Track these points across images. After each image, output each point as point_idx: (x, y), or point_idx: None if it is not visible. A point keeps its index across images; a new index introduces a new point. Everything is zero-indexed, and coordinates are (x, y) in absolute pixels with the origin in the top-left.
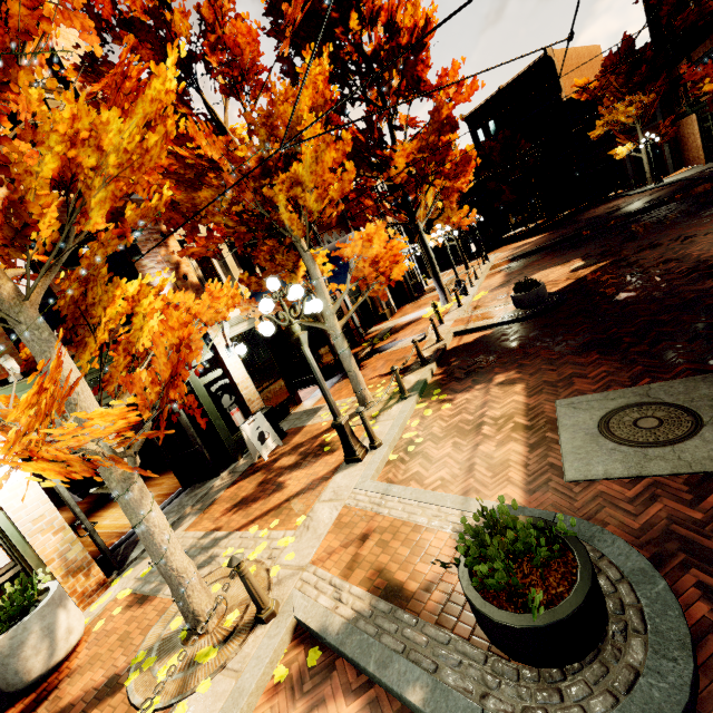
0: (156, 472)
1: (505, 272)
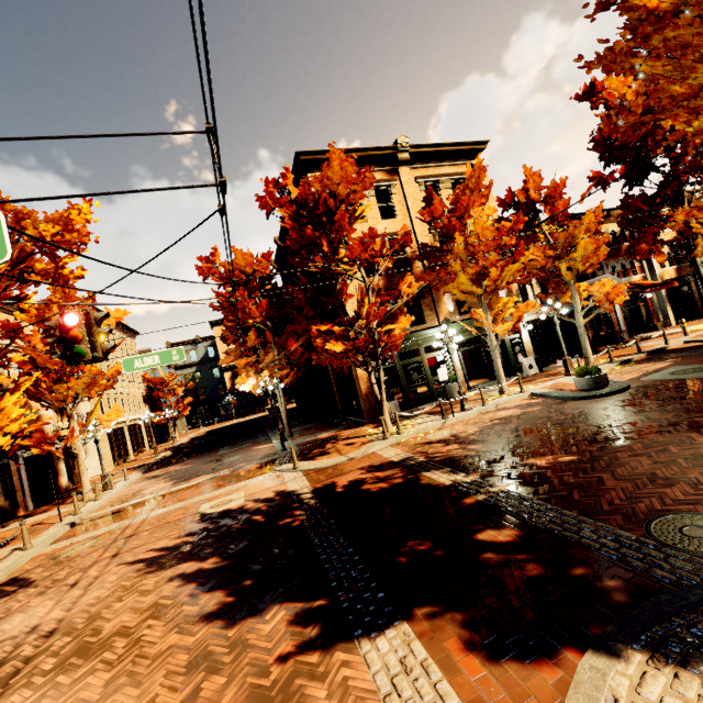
0: (473, 379)
1: None
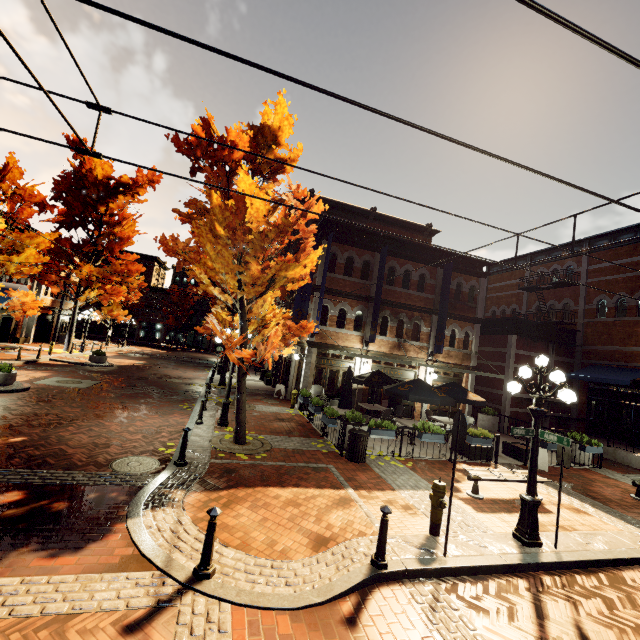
0: None
1: (118, 354)
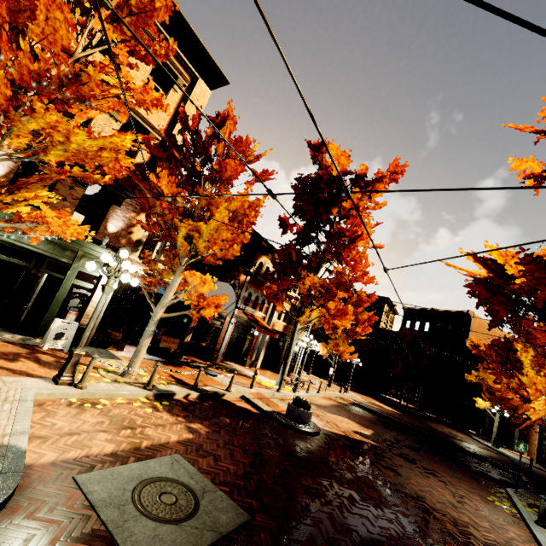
0: None
1: (337, 403)
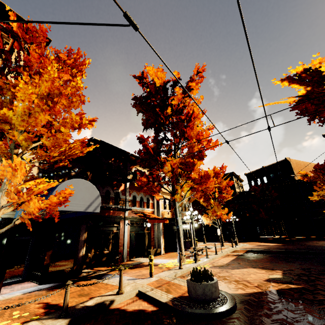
0: None
1: (235, 257)
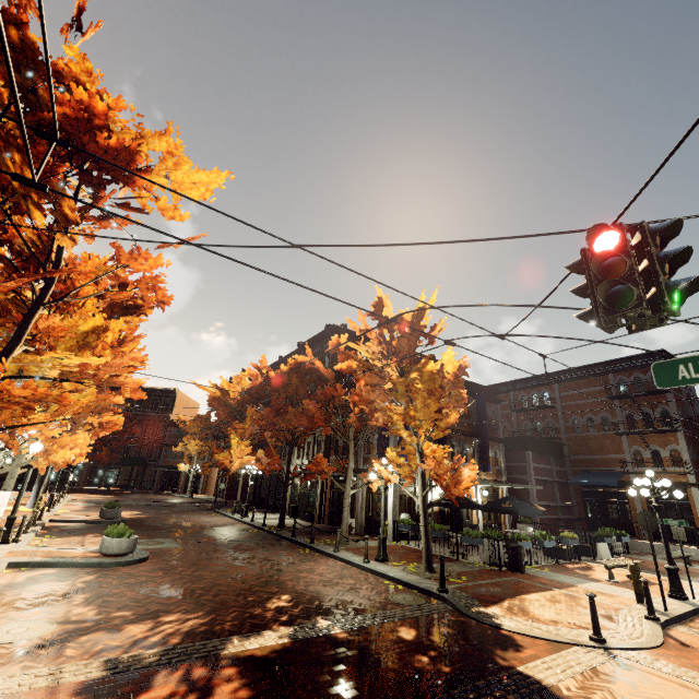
0: None
1: (84, 505)
